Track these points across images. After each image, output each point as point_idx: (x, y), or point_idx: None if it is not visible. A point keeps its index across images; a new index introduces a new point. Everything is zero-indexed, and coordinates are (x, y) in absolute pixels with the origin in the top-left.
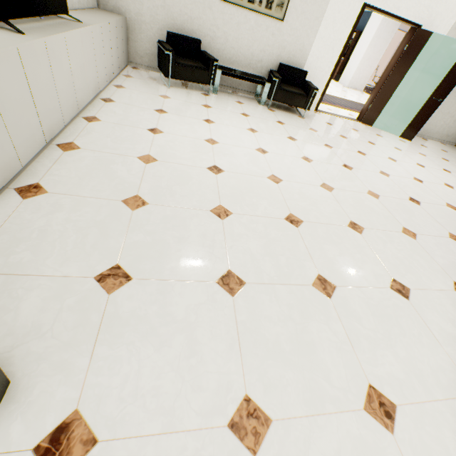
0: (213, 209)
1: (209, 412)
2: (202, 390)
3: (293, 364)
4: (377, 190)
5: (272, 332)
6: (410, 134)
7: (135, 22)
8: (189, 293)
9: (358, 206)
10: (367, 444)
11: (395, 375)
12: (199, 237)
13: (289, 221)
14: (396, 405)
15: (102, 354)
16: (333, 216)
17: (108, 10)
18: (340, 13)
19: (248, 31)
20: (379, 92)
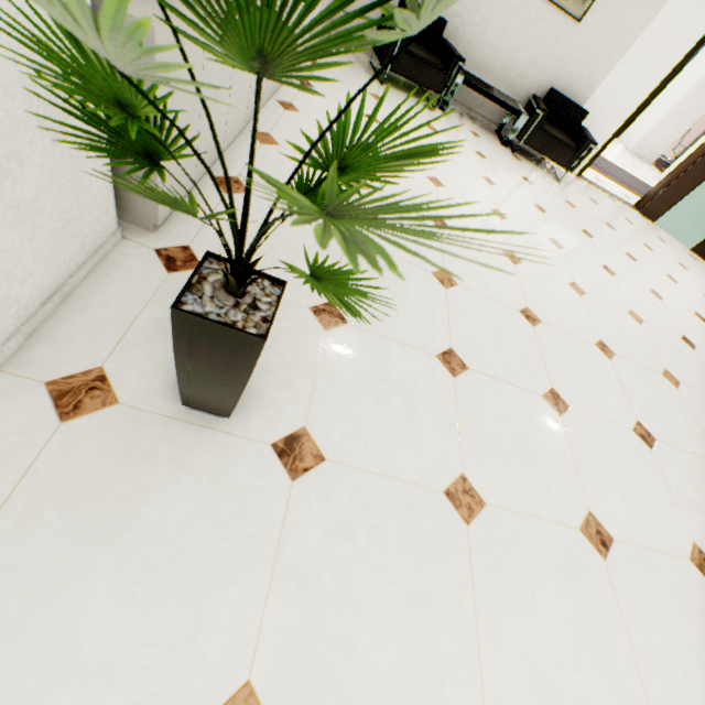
0: (435, 273)
1: (426, 474)
2: (420, 453)
3: (513, 465)
4: (642, 313)
5: (493, 427)
6: None
7: None
8: (408, 358)
9: (613, 325)
10: (577, 558)
11: (618, 514)
12: (418, 300)
13: (524, 316)
14: (614, 539)
15: (324, 387)
16: (579, 327)
17: None
18: (670, 32)
19: (521, 25)
20: (684, 173)
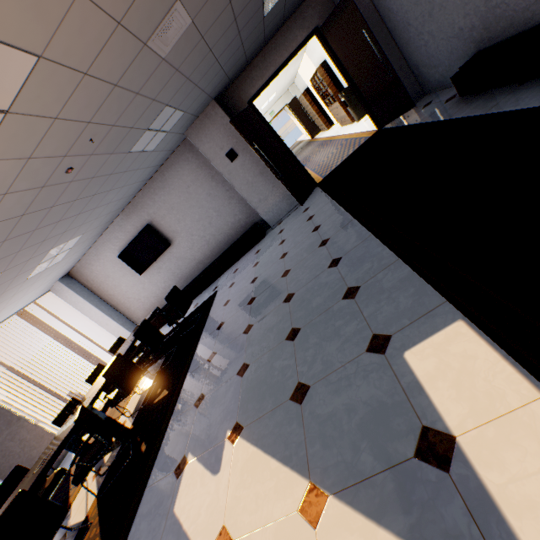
0: None
1: None
2: None
3: None
4: None
5: None
6: None
7: None
8: None
9: None
10: None
11: None
12: None
13: None
14: None
15: None
16: None
17: None
18: None
19: None
20: None
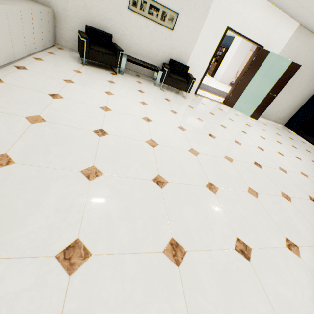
0: (84, 170)
1: None
2: None
3: None
4: (232, 155)
5: None
6: (256, 115)
7: (61, 15)
8: (14, 276)
9: (216, 168)
10: None
11: None
12: (57, 200)
13: (156, 182)
14: None
15: None
16: (194, 177)
17: (40, 3)
18: (211, 31)
19: (148, 34)
20: (237, 86)
